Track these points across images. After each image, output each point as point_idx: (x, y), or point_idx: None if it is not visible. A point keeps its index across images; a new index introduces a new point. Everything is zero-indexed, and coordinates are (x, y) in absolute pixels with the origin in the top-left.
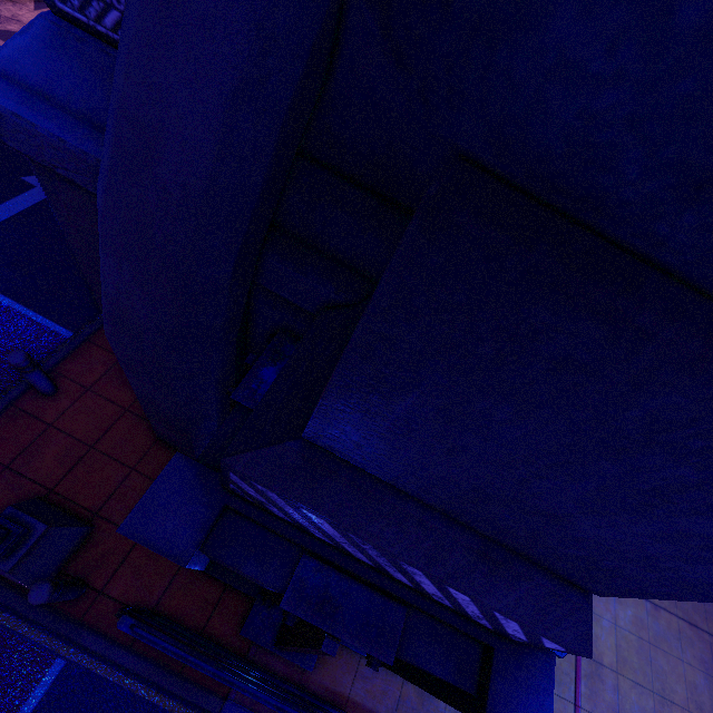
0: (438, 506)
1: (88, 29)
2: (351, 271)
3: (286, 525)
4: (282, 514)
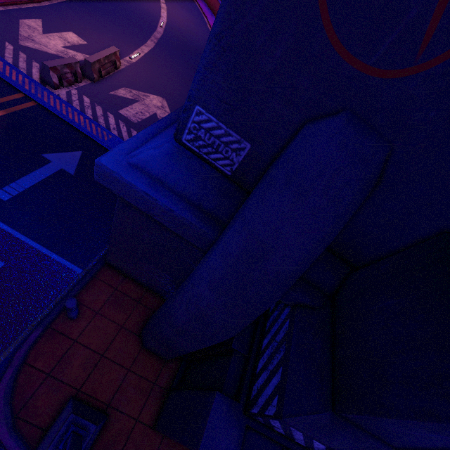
0: (399, 448)
1: (195, 153)
2: (315, 288)
3: (277, 434)
4: (283, 432)
